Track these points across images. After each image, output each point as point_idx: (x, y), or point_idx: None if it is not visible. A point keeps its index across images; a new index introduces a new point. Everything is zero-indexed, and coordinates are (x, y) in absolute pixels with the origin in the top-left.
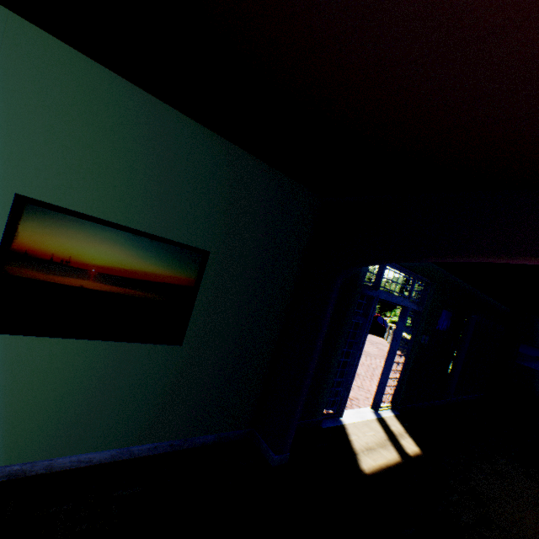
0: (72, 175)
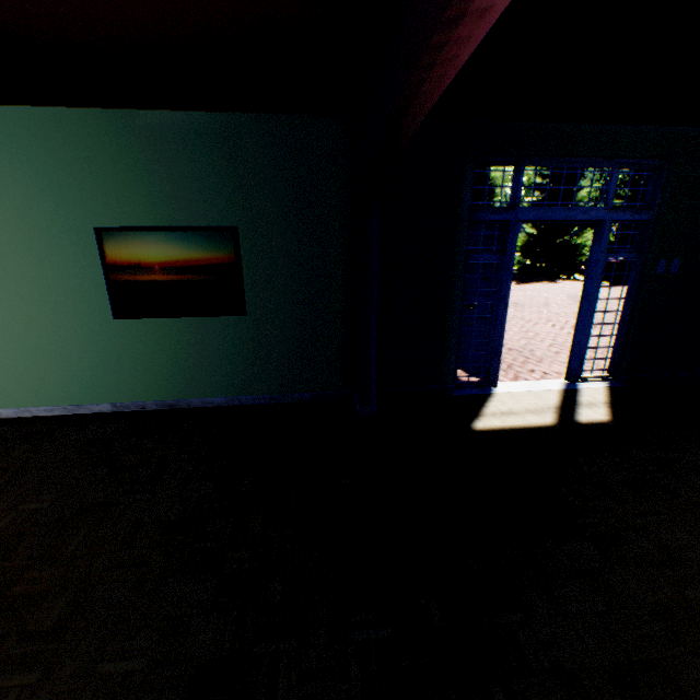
0: (116, 202)
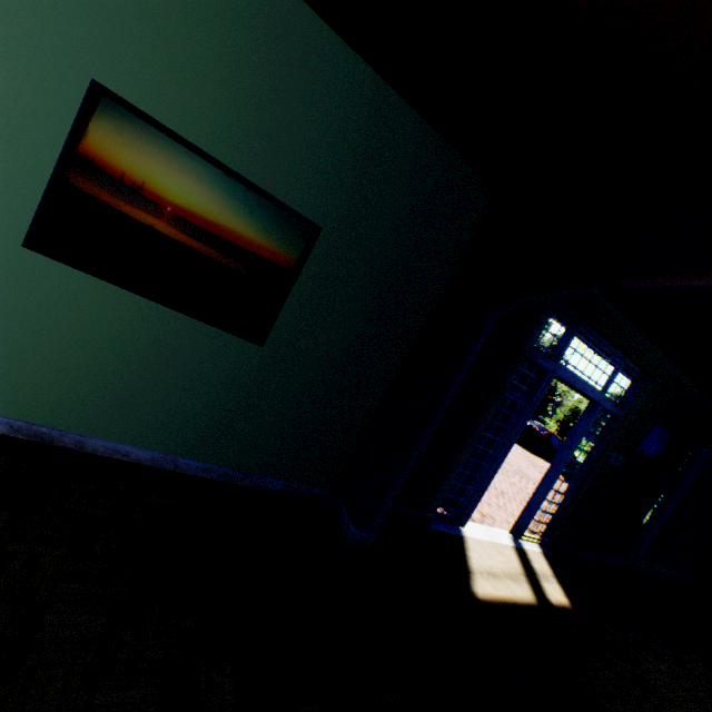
0: (163, 72)
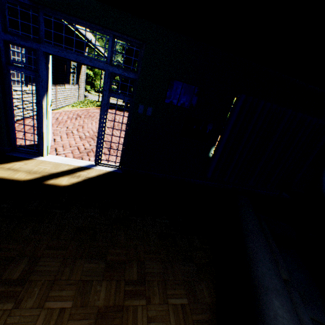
0: None
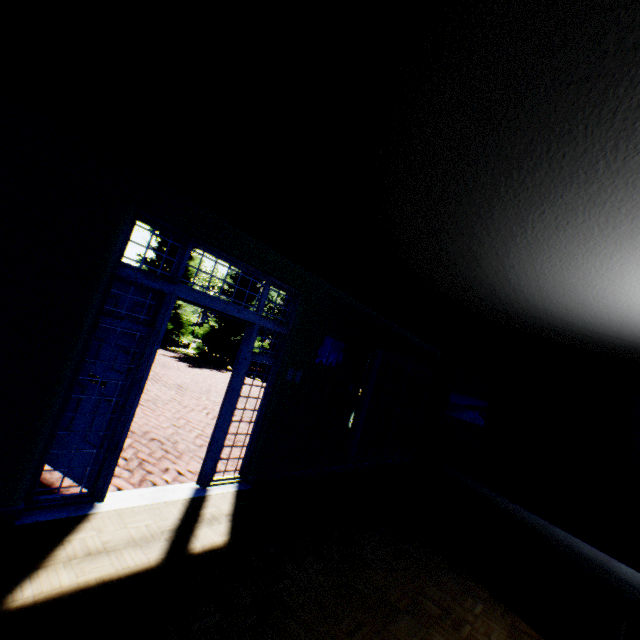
0: None
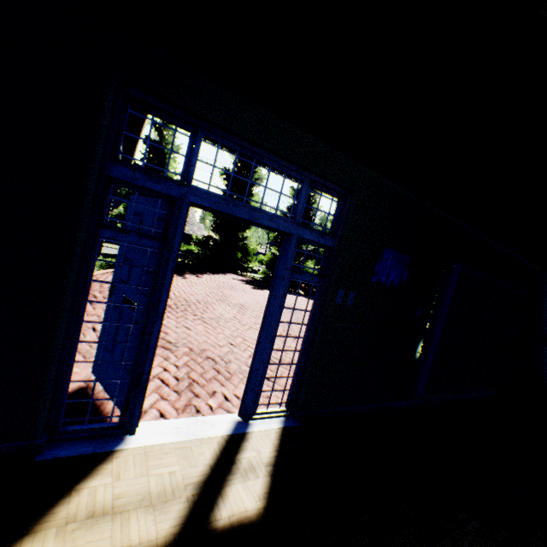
0: None
